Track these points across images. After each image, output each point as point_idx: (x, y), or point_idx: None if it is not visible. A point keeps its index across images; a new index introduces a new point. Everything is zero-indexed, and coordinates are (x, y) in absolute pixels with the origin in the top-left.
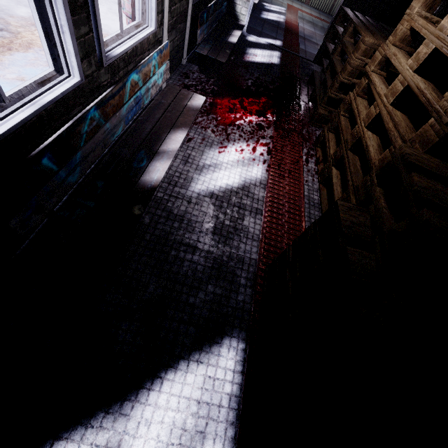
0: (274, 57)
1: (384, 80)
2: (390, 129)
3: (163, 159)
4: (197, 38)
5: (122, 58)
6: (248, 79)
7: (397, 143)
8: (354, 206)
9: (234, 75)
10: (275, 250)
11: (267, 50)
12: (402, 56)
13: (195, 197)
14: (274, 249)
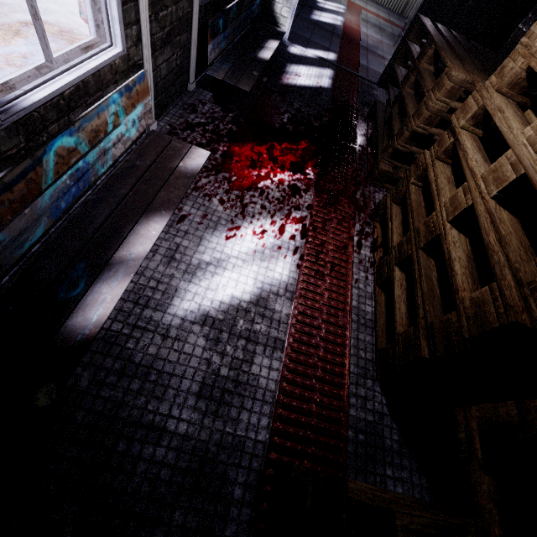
0: (323, 78)
1: (480, 143)
2: (492, 248)
3: (116, 276)
4: (208, 55)
5: (51, 105)
6: (284, 112)
7: (506, 283)
8: (432, 521)
9: (265, 106)
10: (298, 418)
11: (315, 66)
12: (513, 114)
13: (177, 325)
14: (296, 417)
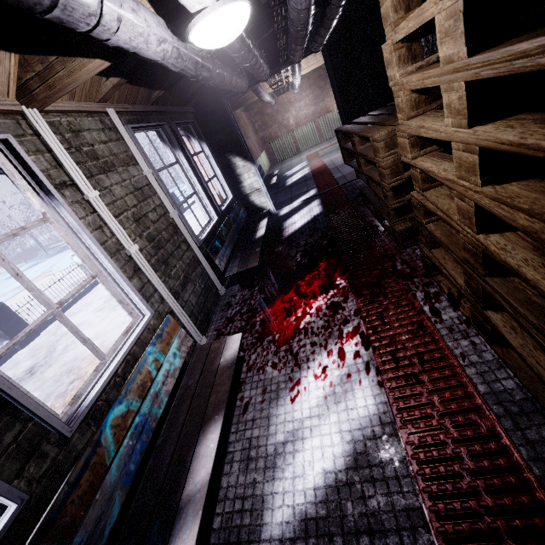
0: (313, 209)
1: (441, 154)
2: (530, 230)
3: (186, 523)
4: (219, 266)
5: (110, 387)
6: (295, 255)
7: None
8: None
9: (279, 262)
10: None
11: (303, 208)
12: (432, 120)
13: None
14: None
